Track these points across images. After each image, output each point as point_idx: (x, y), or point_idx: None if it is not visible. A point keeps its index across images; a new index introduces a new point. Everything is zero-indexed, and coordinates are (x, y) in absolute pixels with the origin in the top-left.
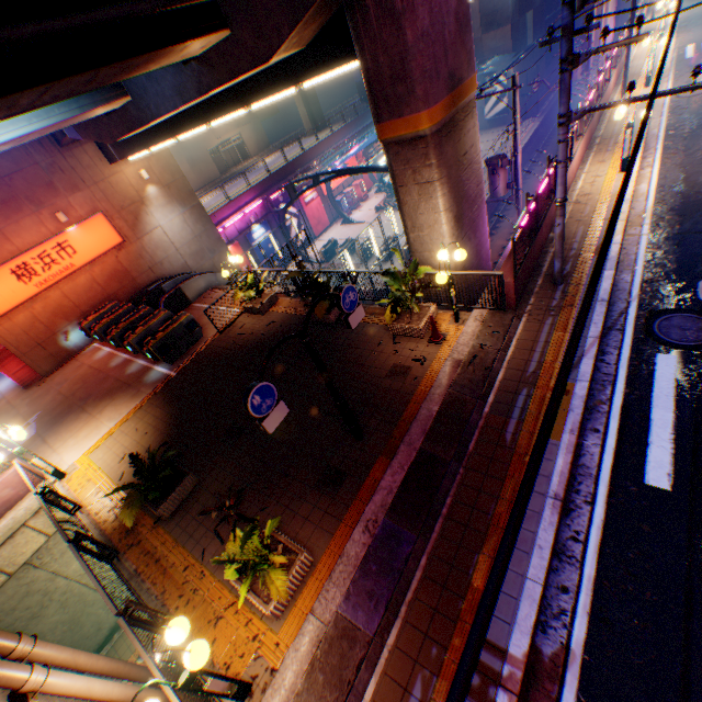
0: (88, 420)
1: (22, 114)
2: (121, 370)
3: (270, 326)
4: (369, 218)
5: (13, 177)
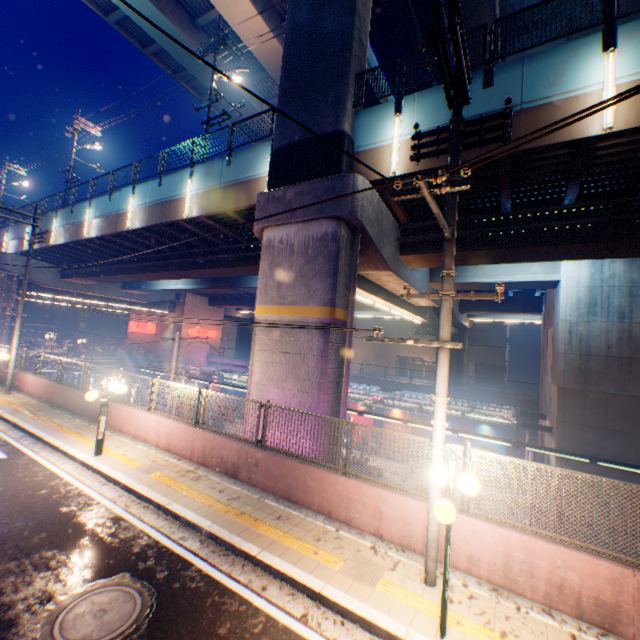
0: None
1: None
2: None
3: None
4: None
5: None
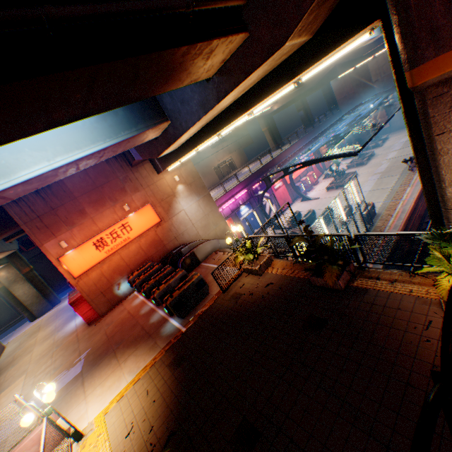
0: (114, 367)
1: (82, 118)
2: (146, 318)
3: (268, 287)
4: (321, 195)
5: (104, 186)
